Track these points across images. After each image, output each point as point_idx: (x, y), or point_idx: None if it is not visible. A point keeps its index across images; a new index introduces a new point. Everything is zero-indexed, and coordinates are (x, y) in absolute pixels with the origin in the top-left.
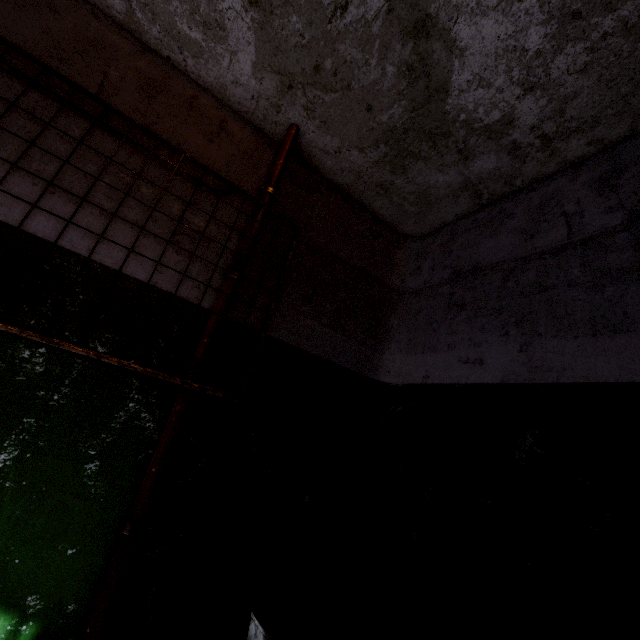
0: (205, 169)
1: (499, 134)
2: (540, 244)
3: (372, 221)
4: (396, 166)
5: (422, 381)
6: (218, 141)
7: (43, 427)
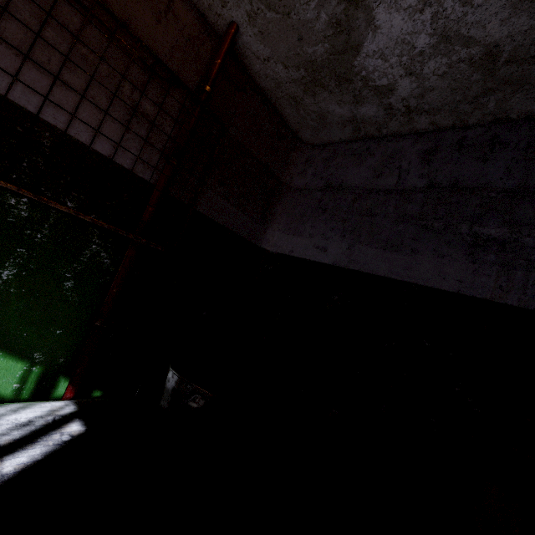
0: (157, 61)
1: (383, 94)
2: (380, 184)
3: (280, 124)
4: (308, 88)
5: (288, 253)
6: (165, 22)
7: (32, 256)
